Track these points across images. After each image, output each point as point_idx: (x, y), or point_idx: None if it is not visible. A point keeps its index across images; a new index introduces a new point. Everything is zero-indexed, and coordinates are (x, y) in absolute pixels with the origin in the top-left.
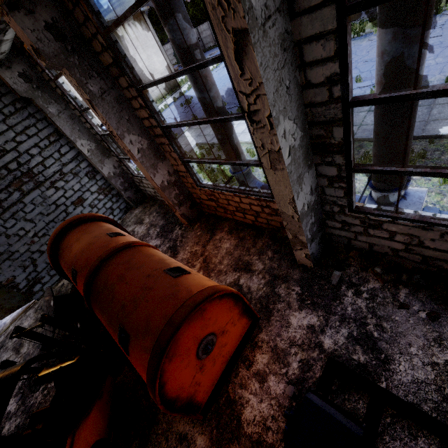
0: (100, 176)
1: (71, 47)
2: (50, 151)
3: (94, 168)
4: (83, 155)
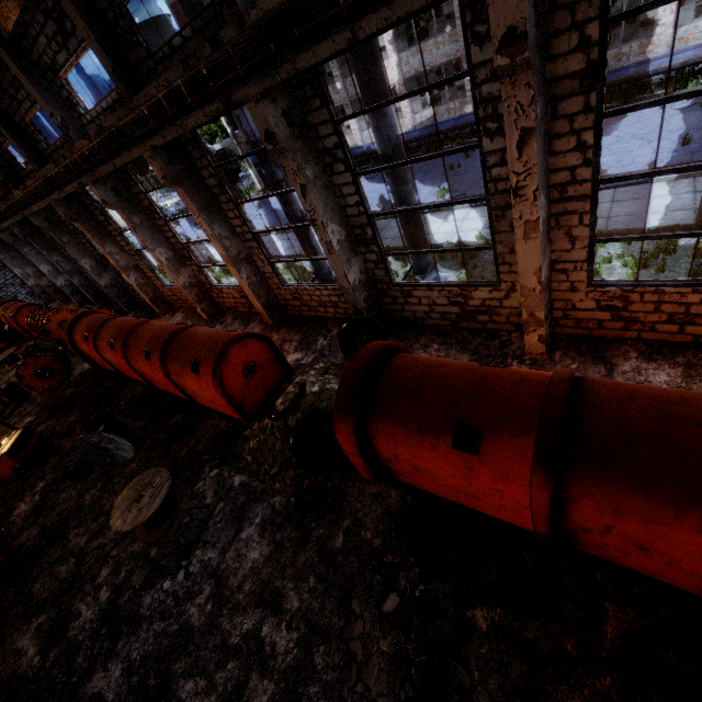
0: (28, 286)
1: (5, 244)
2: (0, 274)
3: (24, 282)
4: (18, 276)
